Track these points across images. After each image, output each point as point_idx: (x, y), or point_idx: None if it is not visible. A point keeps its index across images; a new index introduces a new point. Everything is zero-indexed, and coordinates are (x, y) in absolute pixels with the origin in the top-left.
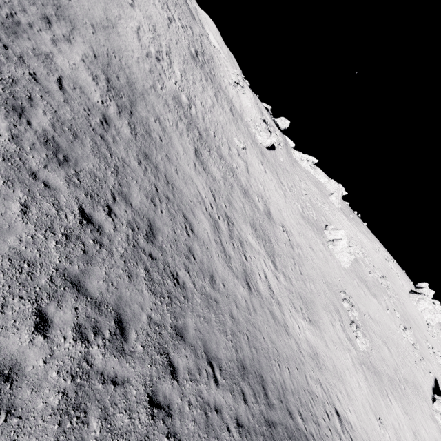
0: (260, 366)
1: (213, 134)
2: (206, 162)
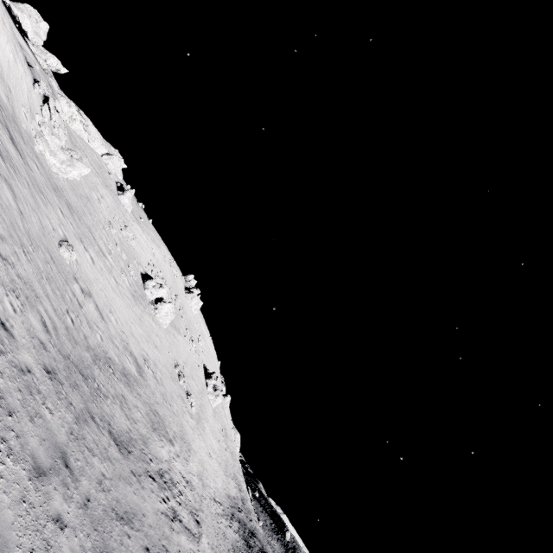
0: None
1: (70, 318)
2: (117, 427)
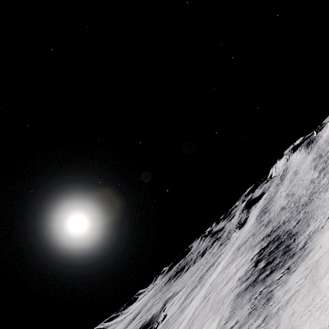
0: (314, 210)
1: None
2: None
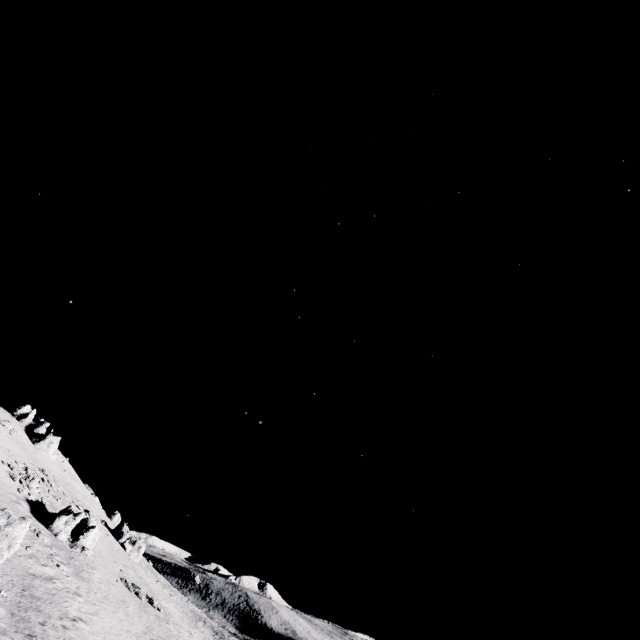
0: None
1: None
2: None
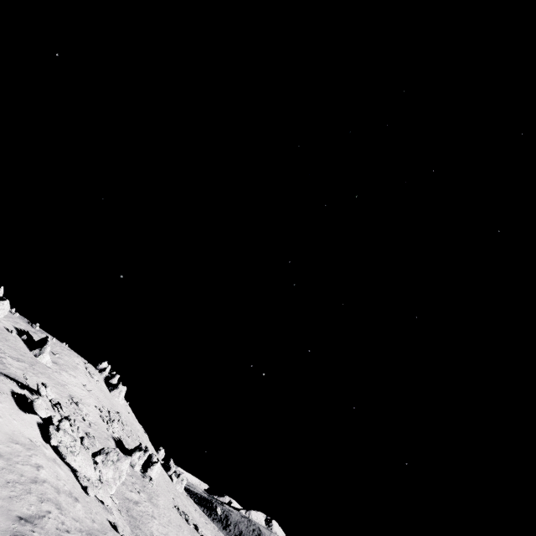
0: None
1: None
2: None
